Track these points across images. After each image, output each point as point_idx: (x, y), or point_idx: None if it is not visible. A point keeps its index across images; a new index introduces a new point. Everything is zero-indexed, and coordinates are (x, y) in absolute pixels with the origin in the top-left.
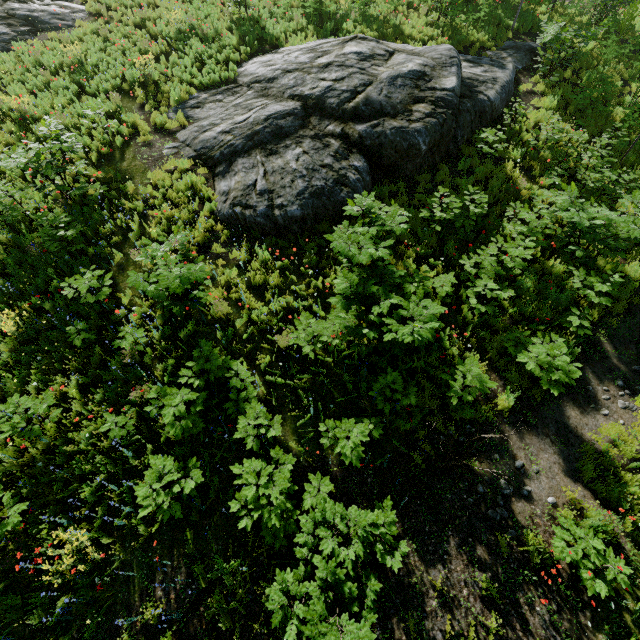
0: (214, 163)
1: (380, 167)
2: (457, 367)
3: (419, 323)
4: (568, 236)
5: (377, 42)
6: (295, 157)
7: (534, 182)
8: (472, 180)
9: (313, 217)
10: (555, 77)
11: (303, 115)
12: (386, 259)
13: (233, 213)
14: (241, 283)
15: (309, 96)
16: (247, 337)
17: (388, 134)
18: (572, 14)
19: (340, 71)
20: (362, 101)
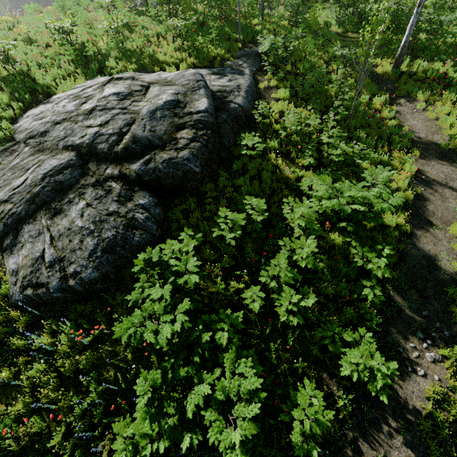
0: (0, 236)
1: (167, 191)
2: (292, 413)
3: (240, 408)
4: (336, 210)
5: (132, 79)
6: (79, 213)
7: (295, 163)
8: (248, 179)
9: (114, 270)
10: (281, 73)
11: (80, 163)
12: (197, 285)
13: (25, 296)
14: (52, 377)
15: (80, 145)
16: (70, 451)
17: (161, 168)
18: (277, 21)
19: (103, 115)
20: (130, 140)
